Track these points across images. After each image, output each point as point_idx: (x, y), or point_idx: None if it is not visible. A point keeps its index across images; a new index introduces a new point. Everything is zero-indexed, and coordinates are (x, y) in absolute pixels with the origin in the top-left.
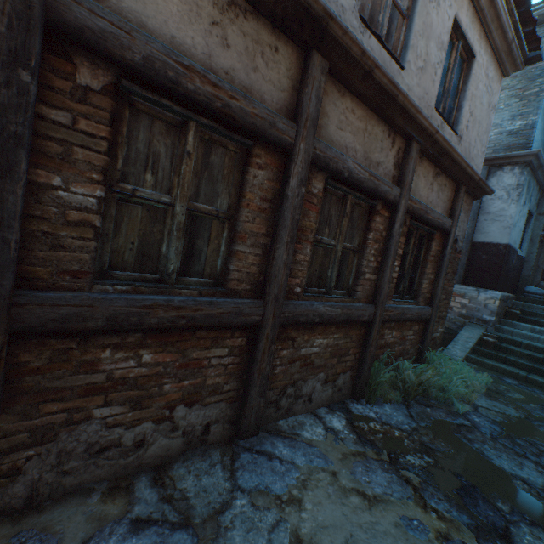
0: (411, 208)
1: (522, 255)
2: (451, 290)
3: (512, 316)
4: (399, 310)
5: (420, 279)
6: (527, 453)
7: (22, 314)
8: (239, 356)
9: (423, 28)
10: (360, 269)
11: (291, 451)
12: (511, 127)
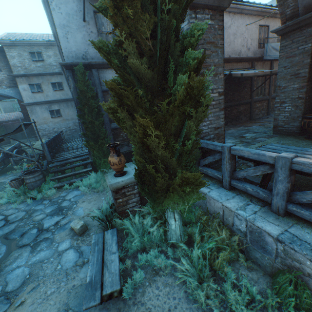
0: None
1: None
2: None
3: None
4: None
5: None
6: None
7: (253, 100)
8: (266, 104)
9: None
10: None
11: None
12: None
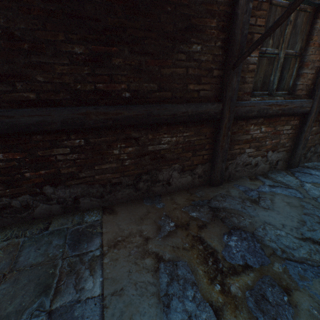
0: None
1: None
2: None
3: None
4: None
5: None
6: None
7: (237, 110)
8: (294, 130)
9: None
10: None
11: None
12: None
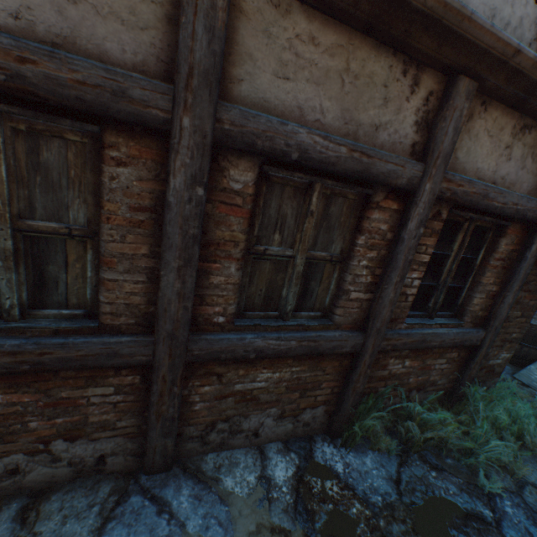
0: (450, 194)
1: None
2: (536, 304)
3: None
4: (416, 337)
5: (471, 290)
6: None
7: None
8: (133, 394)
9: None
10: (342, 285)
11: (193, 506)
12: None
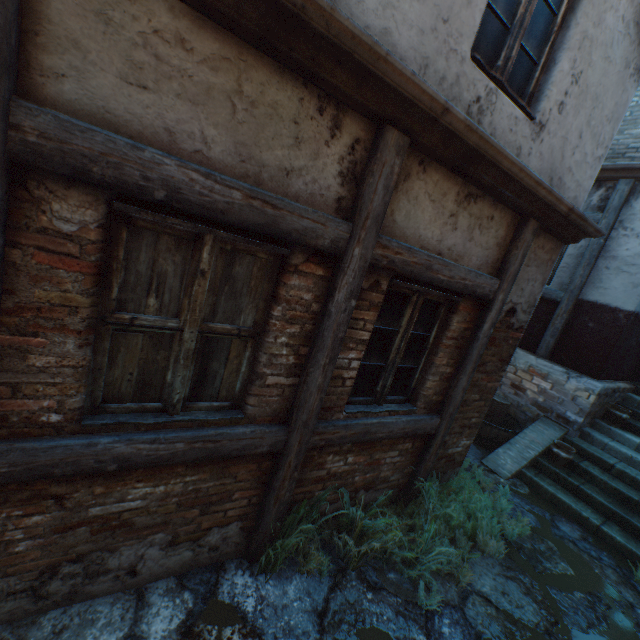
0: (387, 262)
1: None
2: (495, 386)
3: (615, 420)
4: (357, 429)
5: (425, 372)
6: None
7: None
8: None
9: None
10: (256, 367)
11: None
12: None
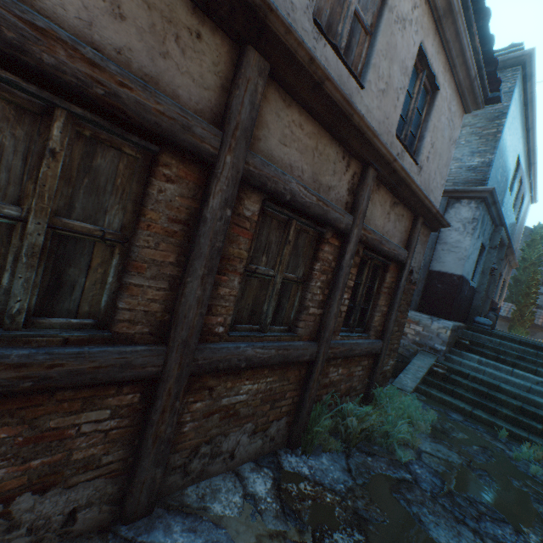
0: (365, 238)
1: (474, 286)
2: (405, 321)
3: (462, 346)
4: (347, 346)
5: (372, 311)
6: (466, 517)
7: None
8: (128, 417)
9: (387, 48)
10: (304, 302)
11: (190, 539)
12: (470, 162)
